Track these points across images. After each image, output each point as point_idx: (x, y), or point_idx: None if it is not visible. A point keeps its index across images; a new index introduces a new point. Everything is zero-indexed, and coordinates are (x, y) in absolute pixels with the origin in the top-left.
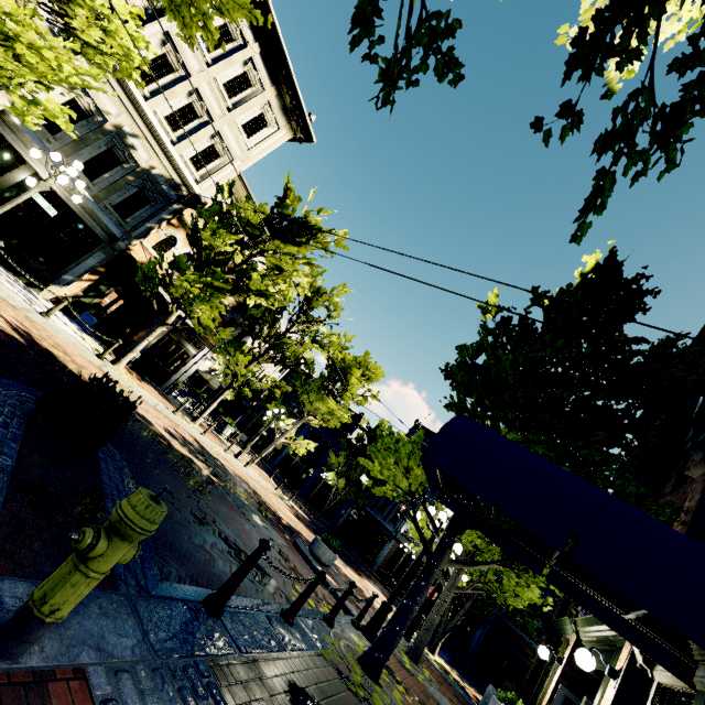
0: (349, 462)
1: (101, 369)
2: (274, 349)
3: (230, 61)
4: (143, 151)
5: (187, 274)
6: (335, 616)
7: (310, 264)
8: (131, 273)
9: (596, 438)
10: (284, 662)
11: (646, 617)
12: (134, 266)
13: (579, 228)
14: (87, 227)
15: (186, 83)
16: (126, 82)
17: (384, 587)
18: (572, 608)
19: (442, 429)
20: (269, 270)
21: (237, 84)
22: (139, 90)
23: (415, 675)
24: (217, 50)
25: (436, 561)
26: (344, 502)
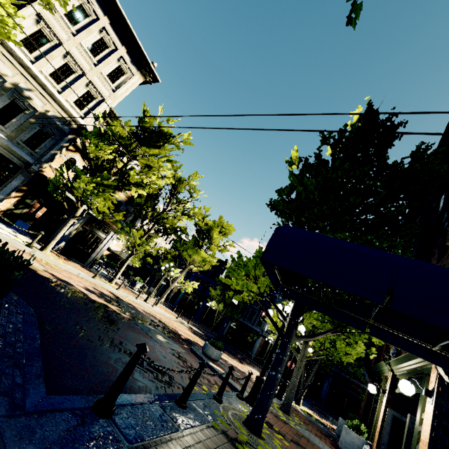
0: (224, 292)
1: (31, 254)
2: (157, 224)
3: (89, 30)
4: (38, 100)
5: (82, 178)
6: (222, 394)
7: (170, 161)
8: (47, 188)
9: (383, 232)
10: (177, 441)
11: (448, 346)
12: (48, 182)
13: (353, 9)
14: (7, 159)
15: (60, 48)
16: (14, 51)
17: (260, 368)
18: (385, 355)
19: (272, 235)
20: (142, 169)
21: (97, 46)
22: (26, 57)
23: (289, 423)
24: (78, 23)
25: (288, 339)
26: (225, 319)
